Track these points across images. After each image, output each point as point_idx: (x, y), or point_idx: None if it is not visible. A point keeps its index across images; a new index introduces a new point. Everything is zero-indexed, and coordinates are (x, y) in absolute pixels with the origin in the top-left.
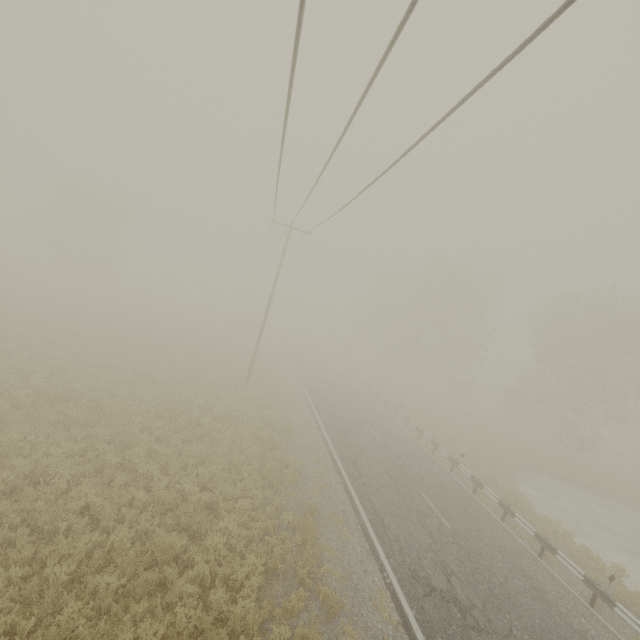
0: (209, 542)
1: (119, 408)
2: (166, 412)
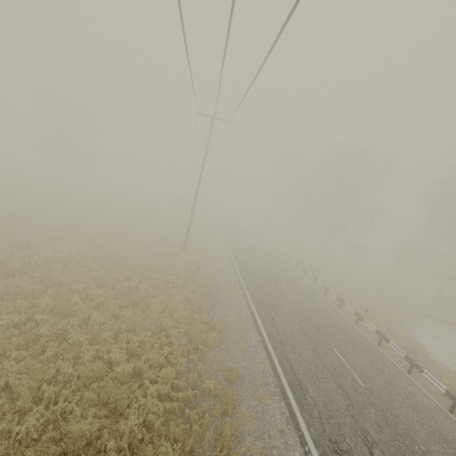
0: (122, 426)
1: (67, 278)
2: (108, 280)
